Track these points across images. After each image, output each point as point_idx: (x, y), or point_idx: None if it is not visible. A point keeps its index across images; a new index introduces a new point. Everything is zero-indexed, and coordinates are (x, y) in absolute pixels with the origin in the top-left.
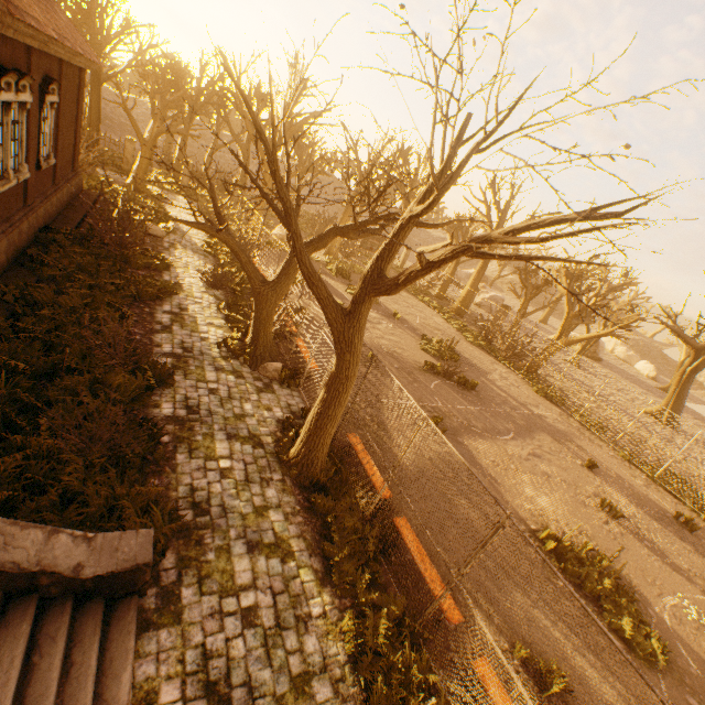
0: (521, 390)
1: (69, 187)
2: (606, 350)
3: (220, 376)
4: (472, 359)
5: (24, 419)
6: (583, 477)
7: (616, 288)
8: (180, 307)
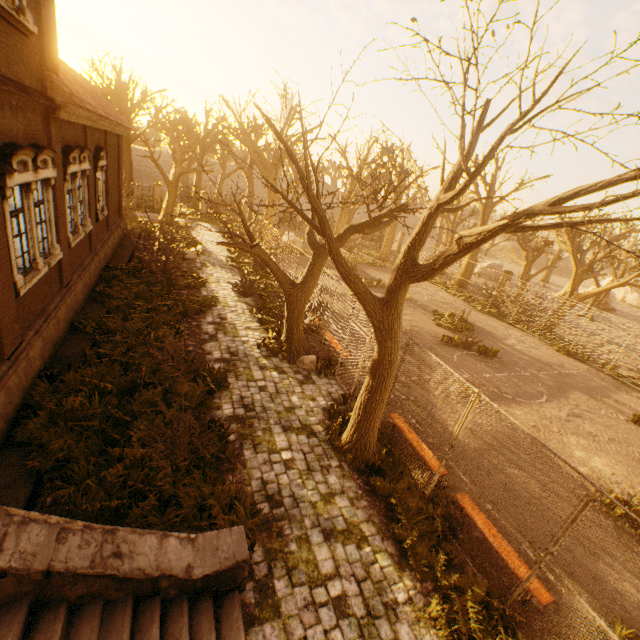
0: (542, 351)
1: (119, 231)
2: (616, 300)
3: (265, 373)
4: (485, 327)
5: (118, 432)
6: (631, 433)
7: (617, 237)
8: (220, 317)
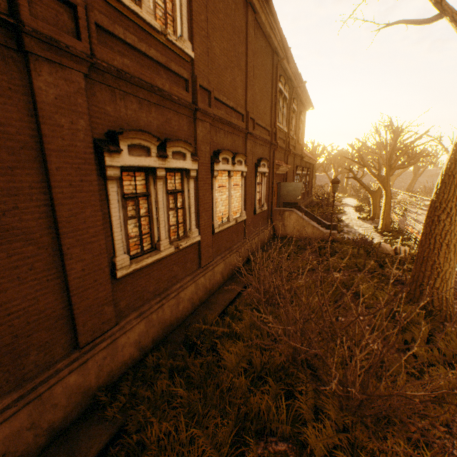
0: None
1: (310, 198)
2: None
3: (357, 222)
4: None
5: None
6: None
7: None
8: (345, 214)
